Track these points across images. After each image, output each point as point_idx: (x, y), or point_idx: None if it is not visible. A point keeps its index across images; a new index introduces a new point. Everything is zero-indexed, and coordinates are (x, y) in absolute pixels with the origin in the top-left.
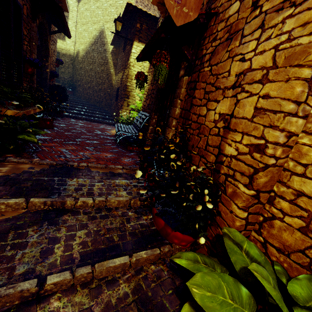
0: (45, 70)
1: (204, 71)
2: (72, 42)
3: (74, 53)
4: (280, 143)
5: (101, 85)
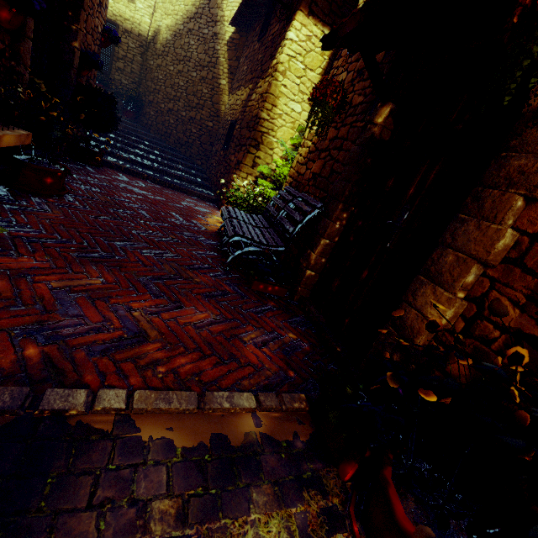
0: (69, 44)
1: None
2: (148, 8)
3: (148, 33)
4: None
5: (196, 110)
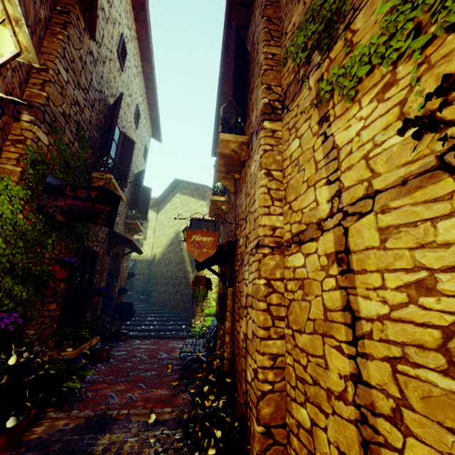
0: (114, 290)
1: (237, 286)
2: (149, 247)
3: (151, 257)
4: (267, 366)
5: (178, 286)
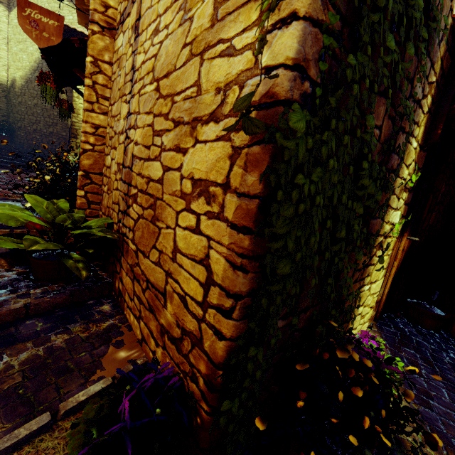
0: None
1: None
2: (3, 66)
3: (8, 82)
4: (89, 132)
5: (53, 127)
